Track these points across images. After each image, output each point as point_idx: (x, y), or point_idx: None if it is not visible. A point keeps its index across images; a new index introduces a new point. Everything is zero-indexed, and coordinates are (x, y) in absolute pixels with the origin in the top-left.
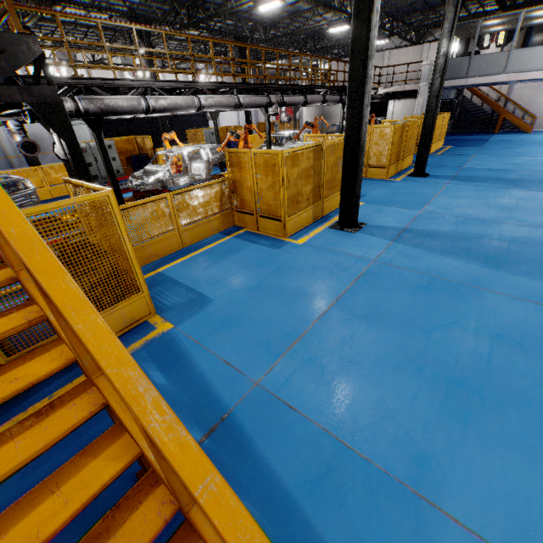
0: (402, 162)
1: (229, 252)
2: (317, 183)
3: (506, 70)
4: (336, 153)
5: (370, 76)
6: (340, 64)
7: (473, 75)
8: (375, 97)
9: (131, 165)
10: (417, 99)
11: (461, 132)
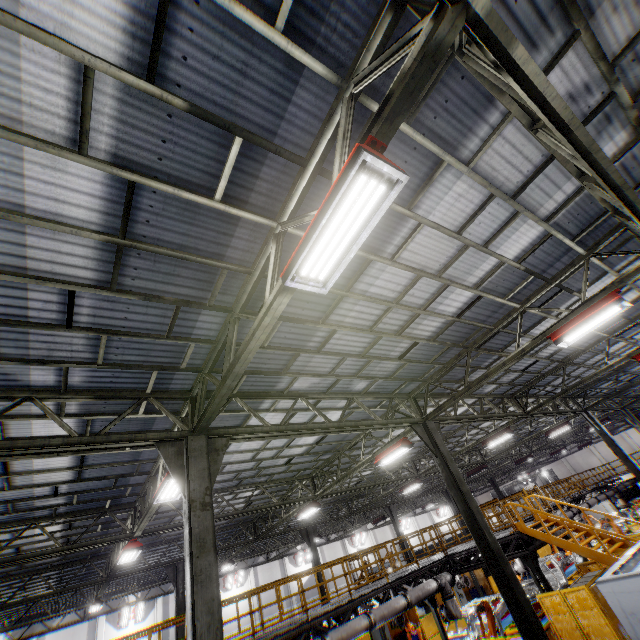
0: None
1: None
2: None
3: None
4: None
5: None
6: (554, 466)
7: None
8: (625, 485)
9: (467, 600)
10: None
11: None
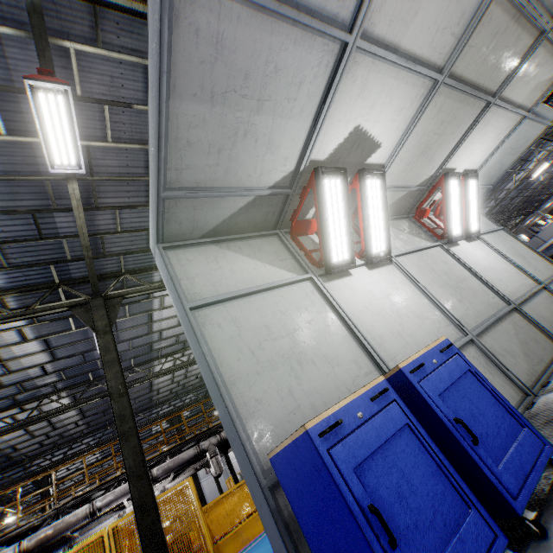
0: None
1: None
2: None
3: None
4: None
5: None
6: None
7: (546, 239)
8: None
9: None
10: None
11: None
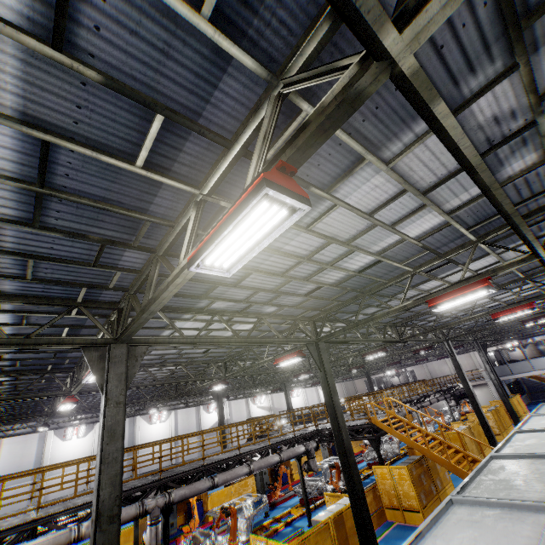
0: (508, 430)
1: (458, 478)
2: (476, 444)
3: (533, 369)
4: (475, 429)
5: (478, 402)
6: (416, 368)
7: (515, 372)
8: (461, 391)
9: (328, 452)
10: (489, 388)
11: (538, 401)
